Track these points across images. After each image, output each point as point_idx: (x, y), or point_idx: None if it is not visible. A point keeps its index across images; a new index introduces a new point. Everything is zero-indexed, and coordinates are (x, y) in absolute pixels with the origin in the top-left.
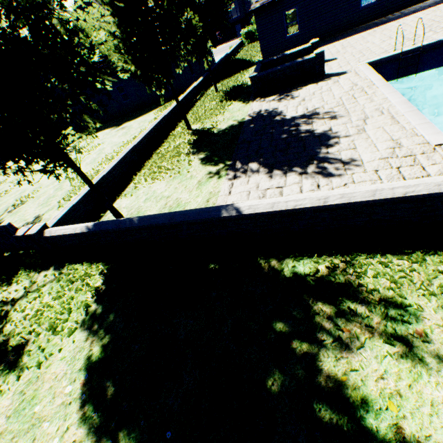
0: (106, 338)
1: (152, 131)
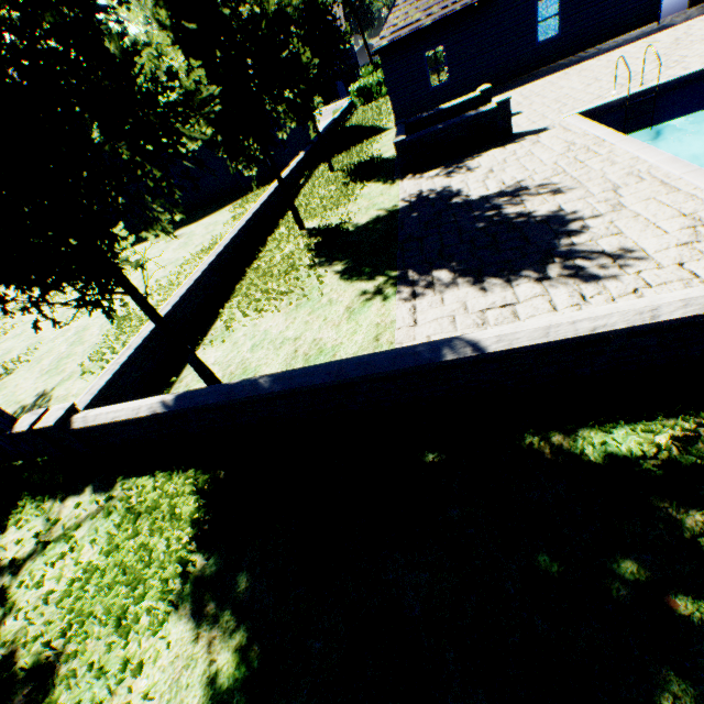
0: (243, 631)
1: (239, 235)
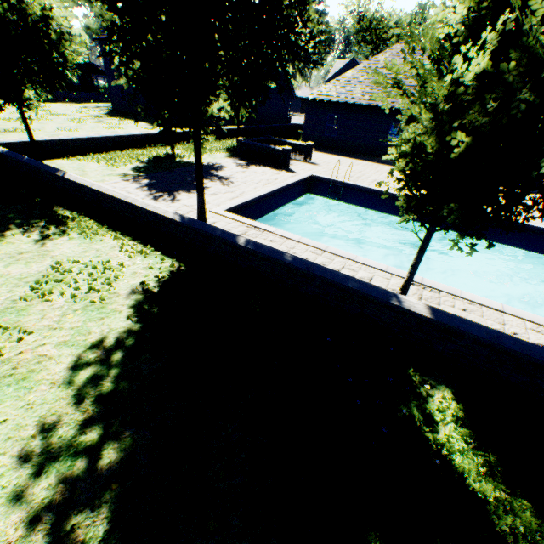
0: None
1: (144, 136)
